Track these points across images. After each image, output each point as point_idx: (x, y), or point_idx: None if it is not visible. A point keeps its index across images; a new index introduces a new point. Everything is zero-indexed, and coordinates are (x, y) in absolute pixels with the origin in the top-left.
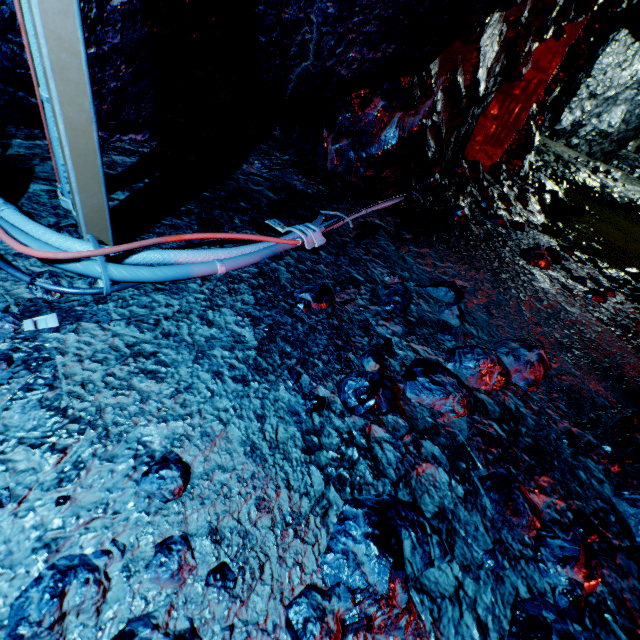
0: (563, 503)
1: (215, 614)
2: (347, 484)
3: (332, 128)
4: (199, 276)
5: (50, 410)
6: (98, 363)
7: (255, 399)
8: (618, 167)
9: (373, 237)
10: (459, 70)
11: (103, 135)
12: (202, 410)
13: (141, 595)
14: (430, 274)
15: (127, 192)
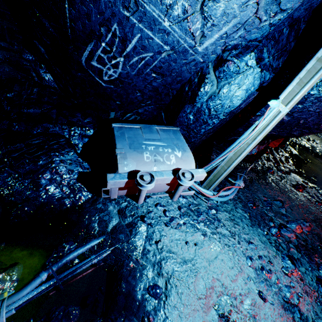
0: (321, 260)
1: (271, 267)
2: (279, 250)
3: None
4: (229, 199)
5: (228, 230)
6: (227, 221)
7: (255, 231)
8: (317, 135)
9: (253, 182)
10: None
11: None
12: (249, 232)
13: (260, 263)
14: (271, 195)
15: None
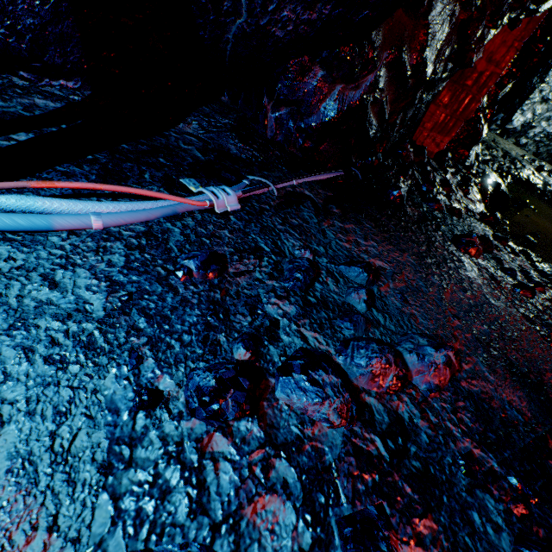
0: None
1: None
2: (145, 525)
3: (271, 95)
4: (66, 229)
5: None
6: None
7: (65, 389)
8: None
9: (297, 207)
10: (405, 47)
11: (30, 77)
12: None
13: None
14: (349, 251)
15: (32, 134)
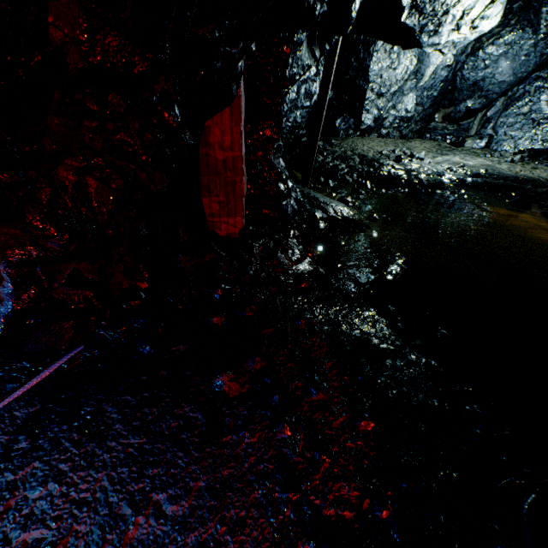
0: None
1: None
2: None
3: None
4: None
5: None
6: None
7: None
8: (432, 139)
9: None
10: (29, 243)
11: None
12: None
13: None
14: None
15: None
